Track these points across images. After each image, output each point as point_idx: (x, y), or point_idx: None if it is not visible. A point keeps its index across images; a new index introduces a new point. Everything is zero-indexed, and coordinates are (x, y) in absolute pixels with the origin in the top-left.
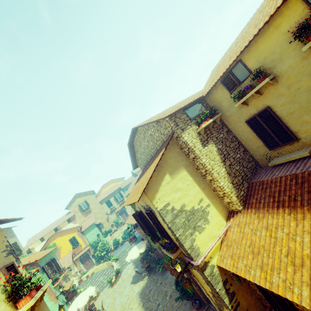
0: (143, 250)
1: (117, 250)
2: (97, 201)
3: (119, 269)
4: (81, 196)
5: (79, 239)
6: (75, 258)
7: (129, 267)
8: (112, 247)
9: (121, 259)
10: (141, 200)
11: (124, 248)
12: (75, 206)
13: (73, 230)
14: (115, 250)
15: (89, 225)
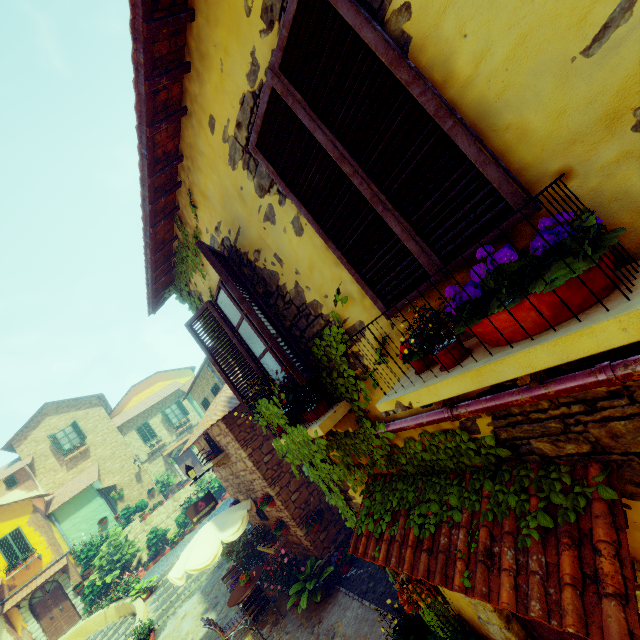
0: (237, 533)
1: (159, 564)
2: (111, 424)
3: (153, 622)
4: (64, 410)
5: (35, 537)
6: (11, 603)
7: (189, 611)
8: (143, 554)
9: (164, 588)
10: (226, 3)
11: (180, 551)
12: (38, 439)
13: (18, 509)
14: (152, 562)
15: (75, 493)
